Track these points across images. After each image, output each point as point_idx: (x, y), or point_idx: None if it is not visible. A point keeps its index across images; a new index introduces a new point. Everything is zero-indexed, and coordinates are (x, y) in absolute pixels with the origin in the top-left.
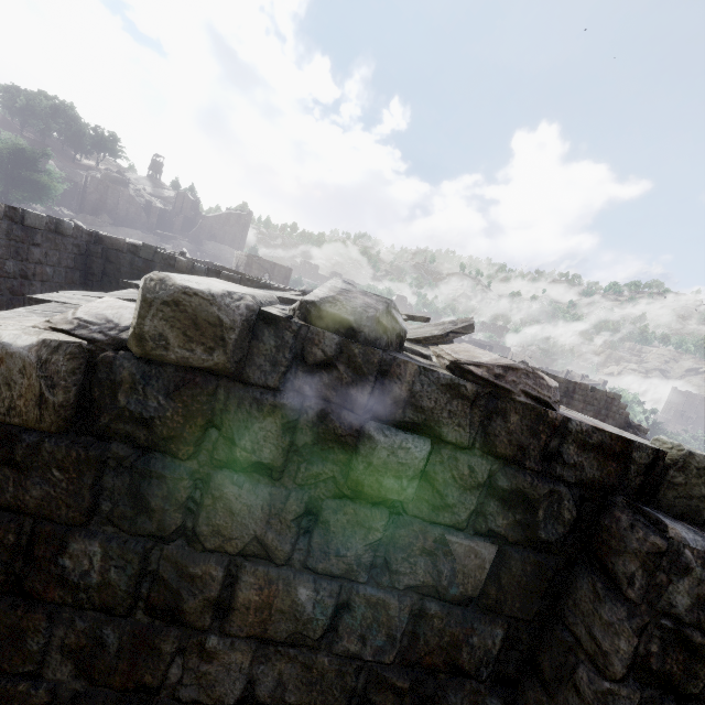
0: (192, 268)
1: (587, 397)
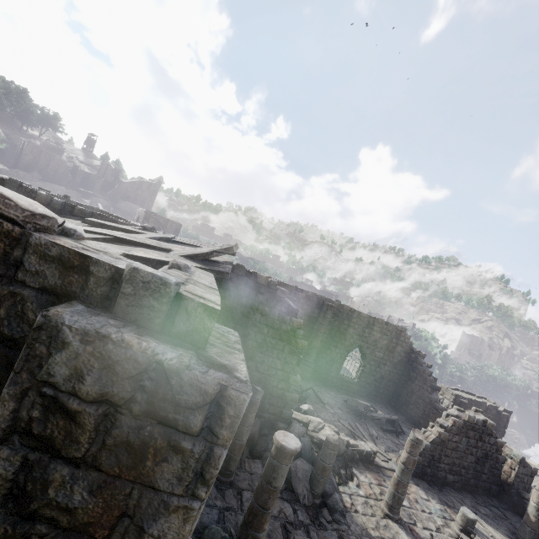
0: (51, 201)
1: (383, 329)
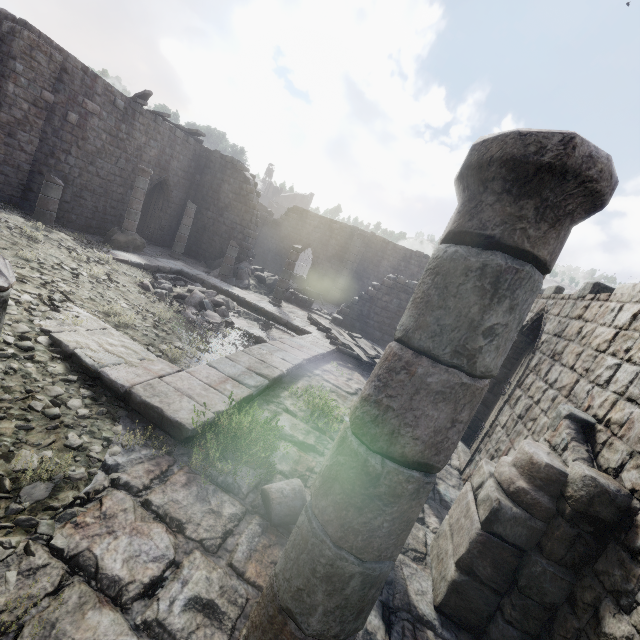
0: None
1: (422, 263)
